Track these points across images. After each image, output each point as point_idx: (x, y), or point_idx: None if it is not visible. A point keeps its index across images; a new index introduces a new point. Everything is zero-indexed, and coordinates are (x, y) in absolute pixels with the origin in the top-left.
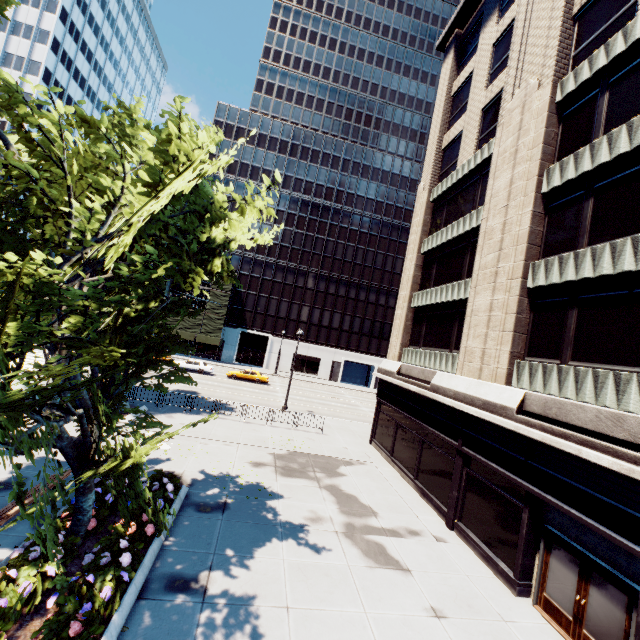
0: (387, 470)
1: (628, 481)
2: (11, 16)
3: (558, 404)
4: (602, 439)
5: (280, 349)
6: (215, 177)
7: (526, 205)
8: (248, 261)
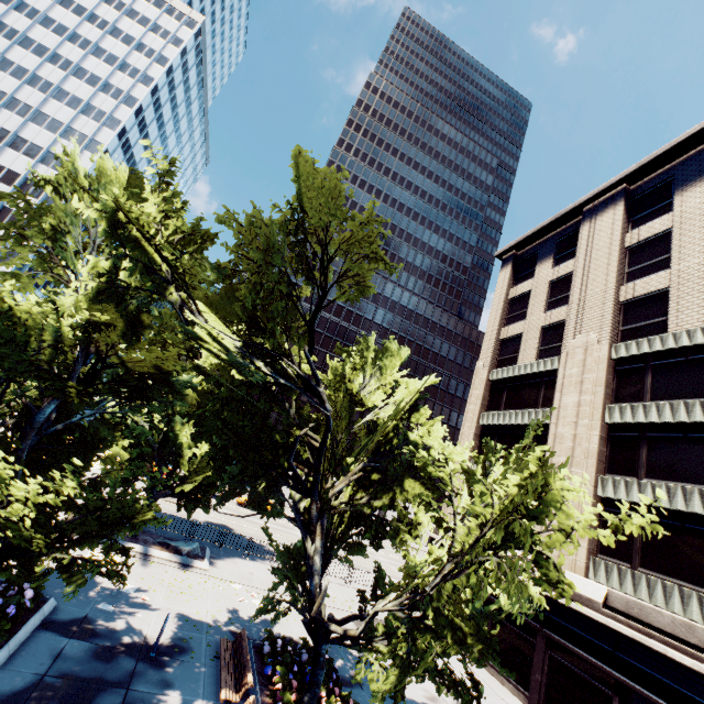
0: None
1: (702, 678)
2: (87, 99)
3: (639, 605)
4: (678, 641)
5: None
6: None
7: (594, 428)
8: None
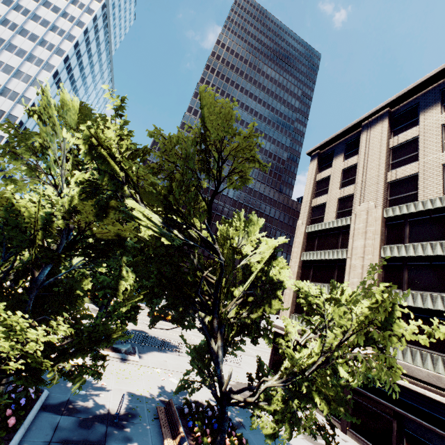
0: None
1: None
2: (30, 51)
3: (407, 366)
4: (431, 386)
5: None
6: None
7: (374, 261)
8: None
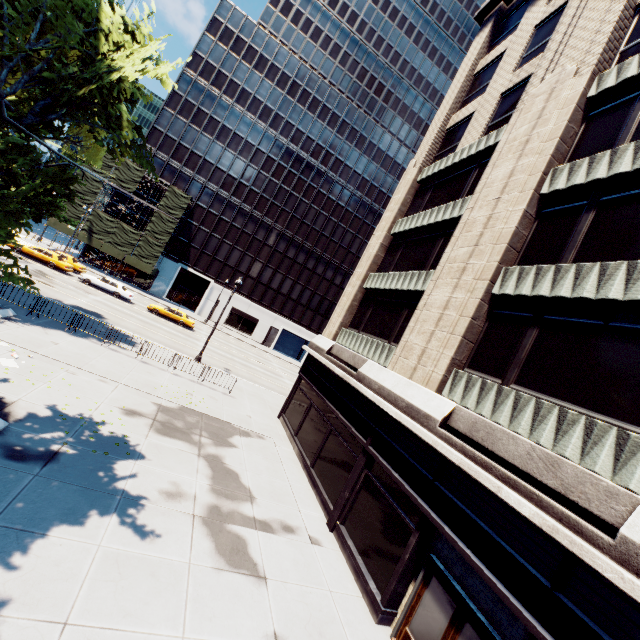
0: (286, 450)
1: (543, 537)
2: None
3: (488, 428)
4: (526, 480)
5: (218, 298)
6: (196, 84)
7: (520, 202)
8: (209, 193)
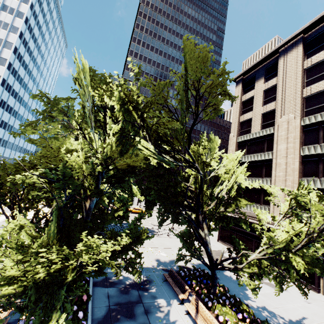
0: None
1: None
2: None
3: None
4: None
5: None
6: None
7: (295, 158)
8: None
